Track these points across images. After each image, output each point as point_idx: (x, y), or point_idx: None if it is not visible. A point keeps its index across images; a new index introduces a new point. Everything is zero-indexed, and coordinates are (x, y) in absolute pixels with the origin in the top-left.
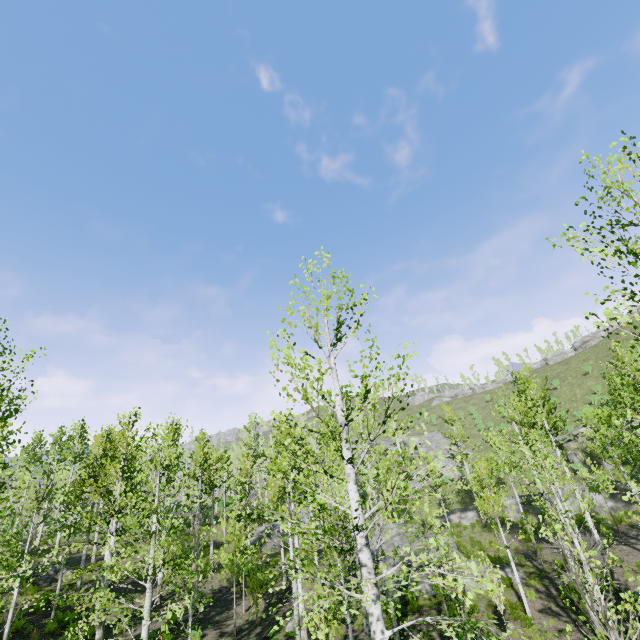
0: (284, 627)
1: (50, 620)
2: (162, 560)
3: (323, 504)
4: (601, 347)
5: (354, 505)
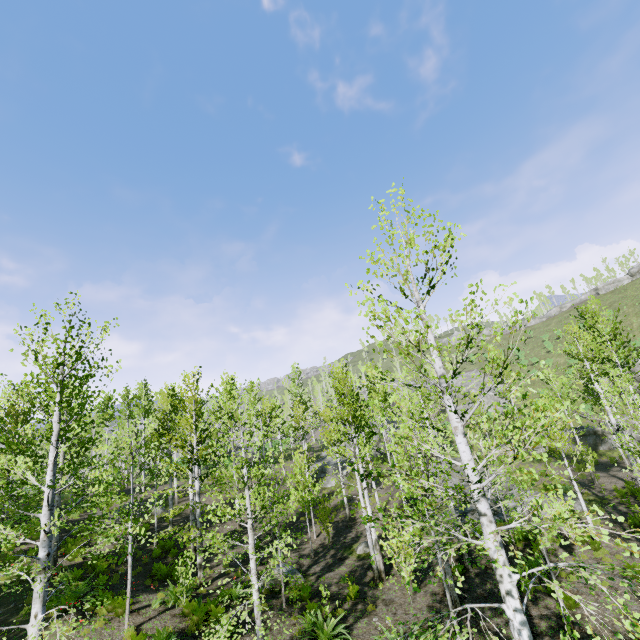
0: (355, 550)
1: (154, 546)
2: (262, 506)
3: (450, 462)
4: None
5: (465, 458)
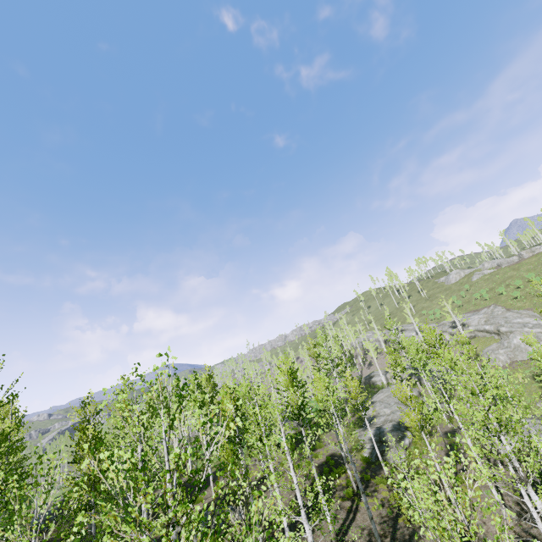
0: None
1: None
2: None
3: None
4: None
5: None
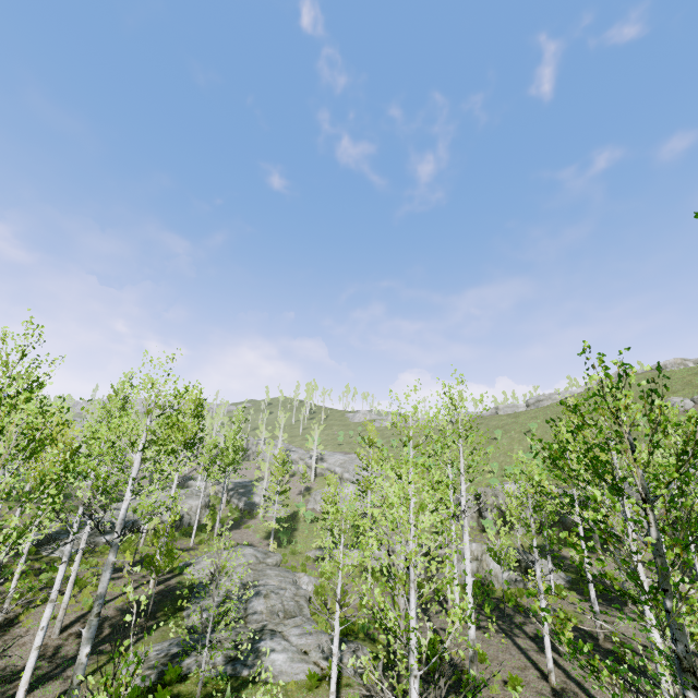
0: None
1: None
2: None
3: None
4: (552, 409)
5: None
